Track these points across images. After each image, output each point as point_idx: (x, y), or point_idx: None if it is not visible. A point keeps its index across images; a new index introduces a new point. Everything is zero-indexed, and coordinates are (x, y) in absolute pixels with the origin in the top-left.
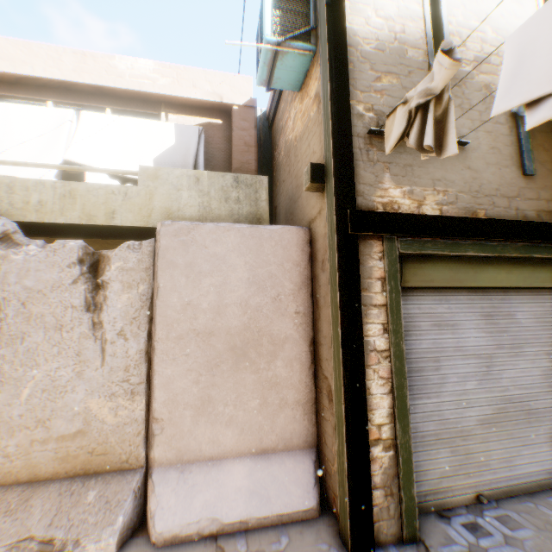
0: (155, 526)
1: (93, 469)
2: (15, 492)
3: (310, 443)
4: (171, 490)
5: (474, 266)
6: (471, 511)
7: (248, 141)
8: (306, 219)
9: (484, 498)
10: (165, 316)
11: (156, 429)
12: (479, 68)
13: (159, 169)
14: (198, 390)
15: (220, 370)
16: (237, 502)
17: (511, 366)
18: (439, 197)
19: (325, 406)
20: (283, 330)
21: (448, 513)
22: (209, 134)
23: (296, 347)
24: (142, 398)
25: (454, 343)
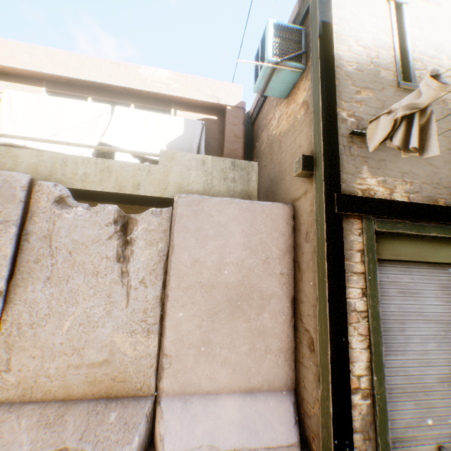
0: (165, 448)
1: (114, 393)
2: (53, 408)
3: (290, 386)
4: (176, 417)
5: (434, 245)
6: None
7: (237, 134)
8: (289, 198)
9: (445, 450)
10: (177, 270)
11: (165, 364)
12: None
13: (175, 153)
14: (200, 333)
15: (218, 317)
16: (231, 433)
17: None
18: (406, 187)
19: (305, 355)
20: (270, 288)
21: None
22: (206, 127)
23: (280, 302)
24: (155, 336)
25: (416, 309)
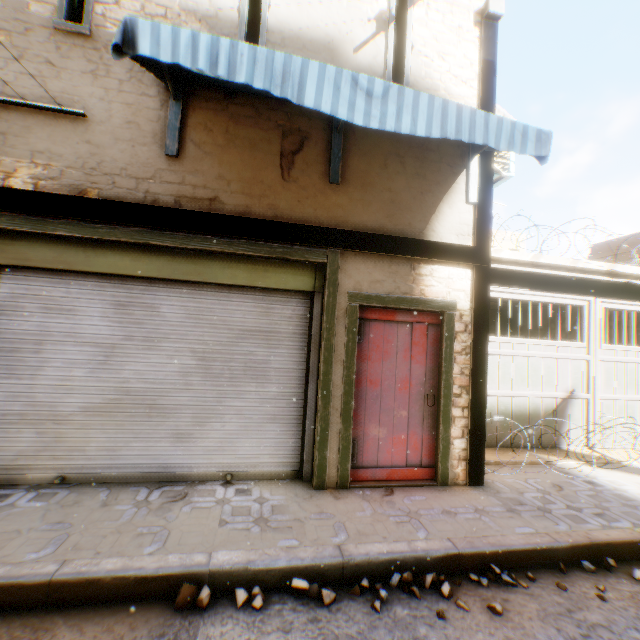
0: None
1: None
2: None
3: None
4: None
5: (90, 250)
6: (31, 488)
7: None
8: None
9: (58, 480)
10: None
11: None
12: None
13: None
14: None
15: None
16: None
17: (140, 360)
18: (39, 171)
19: None
20: None
21: (7, 487)
22: None
23: None
24: None
25: (68, 329)
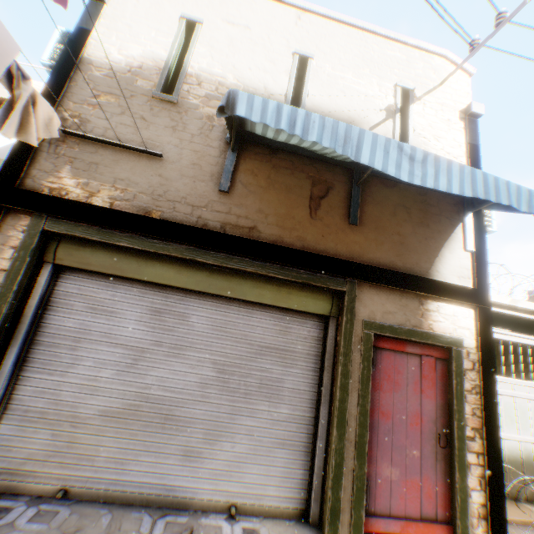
0: None
1: None
2: None
3: None
4: None
5: (142, 260)
6: (31, 501)
7: None
8: None
9: (60, 493)
10: None
11: None
12: (209, 103)
13: None
14: None
15: None
16: None
17: (164, 366)
18: (116, 193)
19: None
20: None
21: (7, 496)
22: None
23: None
24: None
25: (106, 329)
